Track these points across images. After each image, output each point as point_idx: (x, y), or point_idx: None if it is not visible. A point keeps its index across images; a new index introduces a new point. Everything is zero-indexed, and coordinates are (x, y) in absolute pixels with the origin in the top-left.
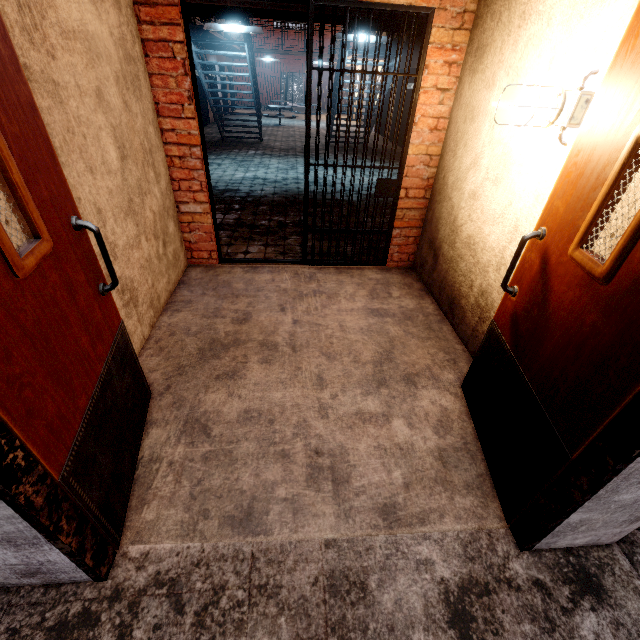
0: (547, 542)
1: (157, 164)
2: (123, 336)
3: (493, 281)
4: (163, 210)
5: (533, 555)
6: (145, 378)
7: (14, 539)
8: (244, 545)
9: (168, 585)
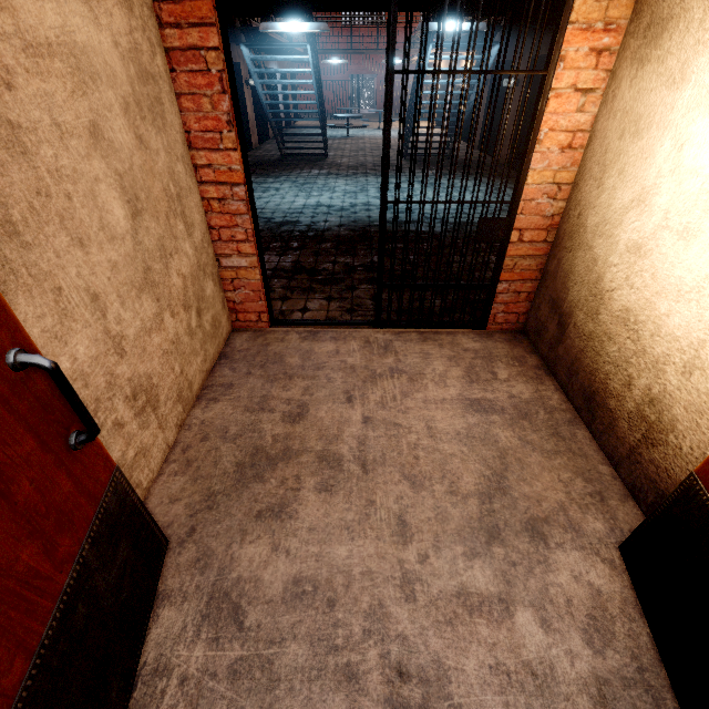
0: None
1: (189, 211)
2: (117, 490)
3: (675, 389)
4: (197, 269)
5: None
6: (158, 526)
7: None
8: None
9: None
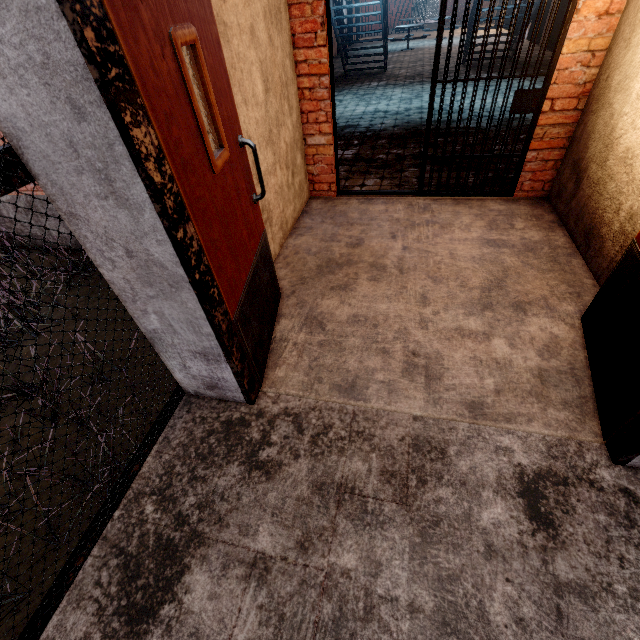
0: None
1: (291, 97)
2: (265, 241)
3: None
4: (293, 142)
5: (627, 470)
6: (277, 281)
7: (207, 354)
8: (347, 405)
9: (293, 416)
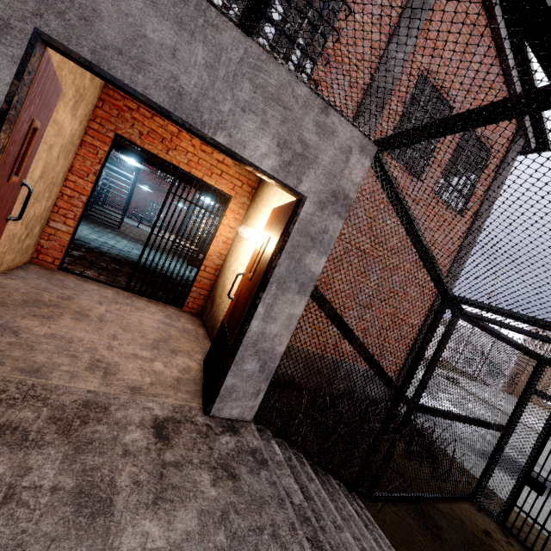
0: (218, 408)
1: (53, 192)
2: None
3: None
4: (40, 216)
5: (210, 417)
6: None
7: None
8: (28, 380)
9: None
